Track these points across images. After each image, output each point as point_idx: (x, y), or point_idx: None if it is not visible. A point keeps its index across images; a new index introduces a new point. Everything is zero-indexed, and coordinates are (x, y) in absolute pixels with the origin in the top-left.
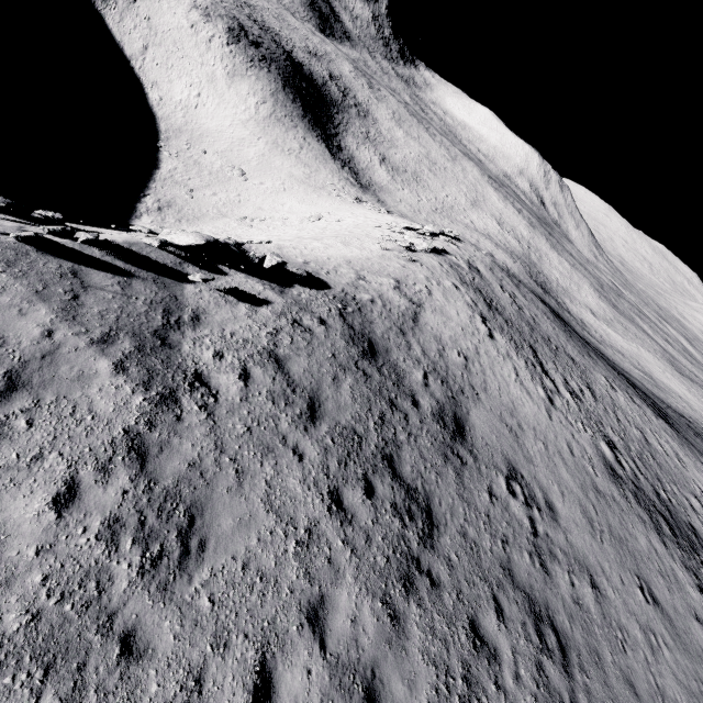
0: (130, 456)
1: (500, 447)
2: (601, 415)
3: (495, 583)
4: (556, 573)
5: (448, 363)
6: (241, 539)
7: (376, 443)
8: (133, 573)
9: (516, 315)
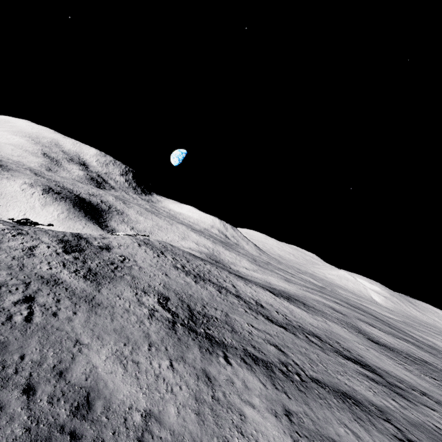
0: (8, 230)
1: (122, 253)
2: (187, 264)
3: (102, 258)
4: (126, 264)
5: (111, 244)
6: (32, 240)
7: (73, 243)
8: (10, 236)
9: (161, 247)
